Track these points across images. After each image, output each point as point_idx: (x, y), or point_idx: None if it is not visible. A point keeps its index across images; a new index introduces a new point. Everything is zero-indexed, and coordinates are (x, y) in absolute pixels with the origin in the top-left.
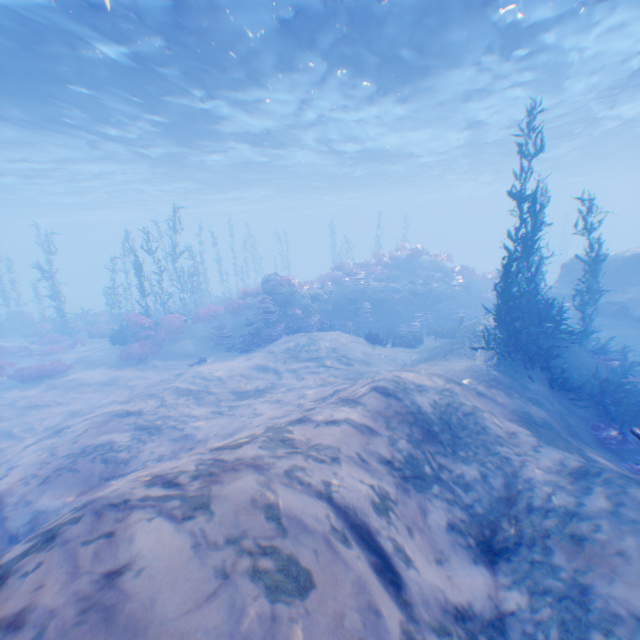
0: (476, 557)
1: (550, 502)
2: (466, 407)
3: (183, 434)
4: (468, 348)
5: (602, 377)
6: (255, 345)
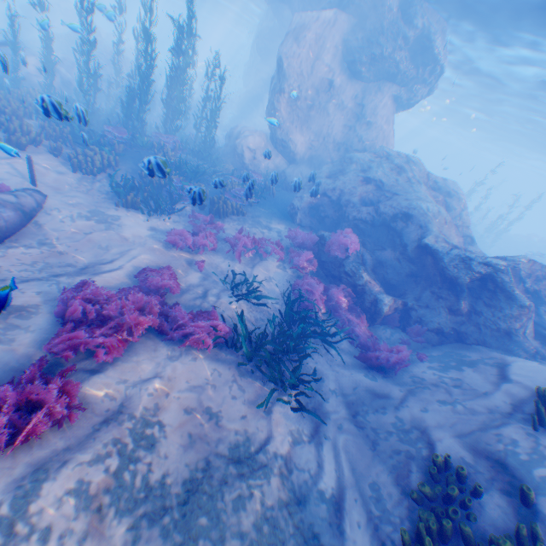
0: None
1: None
2: None
3: None
4: None
5: None
6: None
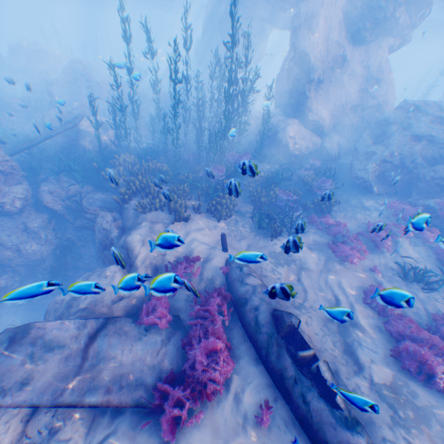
0: None
1: None
2: None
3: None
4: None
5: None
6: None
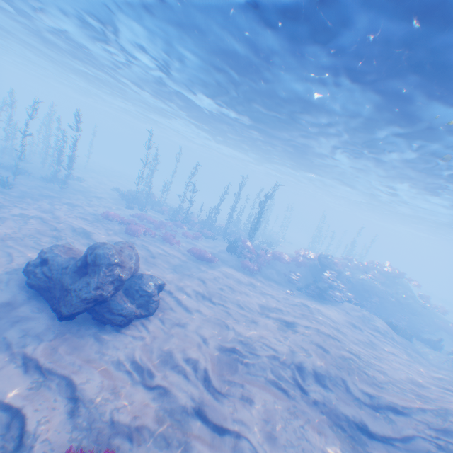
0: None
1: None
2: None
3: (379, 369)
4: None
5: None
6: (316, 295)
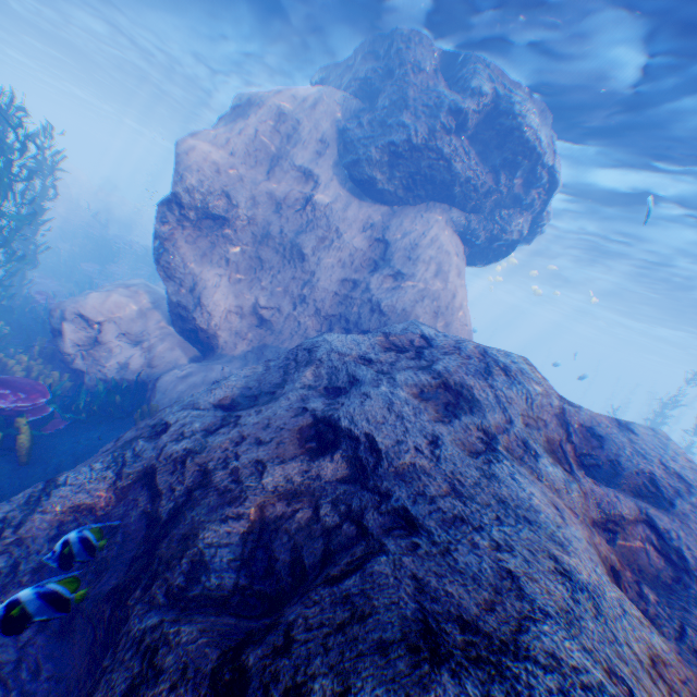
0: None
1: None
2: None
3: None
4: None
5: None
6: None
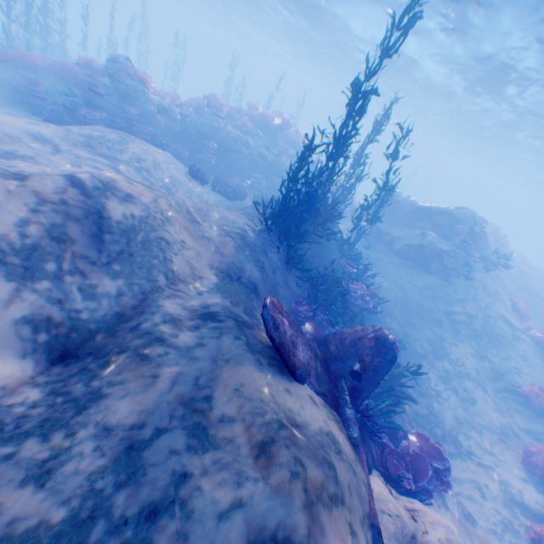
0: (33, 352)
1: (157, 330)
2: (168, 238)
3: None
4: (253, 211)
5: (336, 274)
6: (69, 123)
